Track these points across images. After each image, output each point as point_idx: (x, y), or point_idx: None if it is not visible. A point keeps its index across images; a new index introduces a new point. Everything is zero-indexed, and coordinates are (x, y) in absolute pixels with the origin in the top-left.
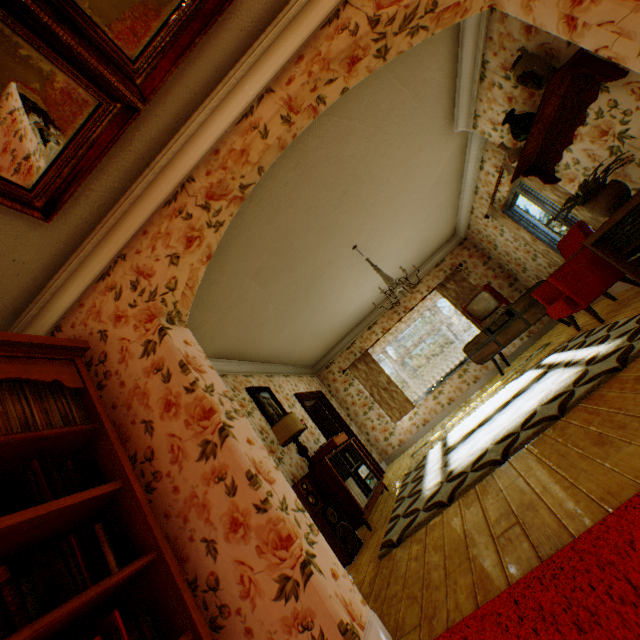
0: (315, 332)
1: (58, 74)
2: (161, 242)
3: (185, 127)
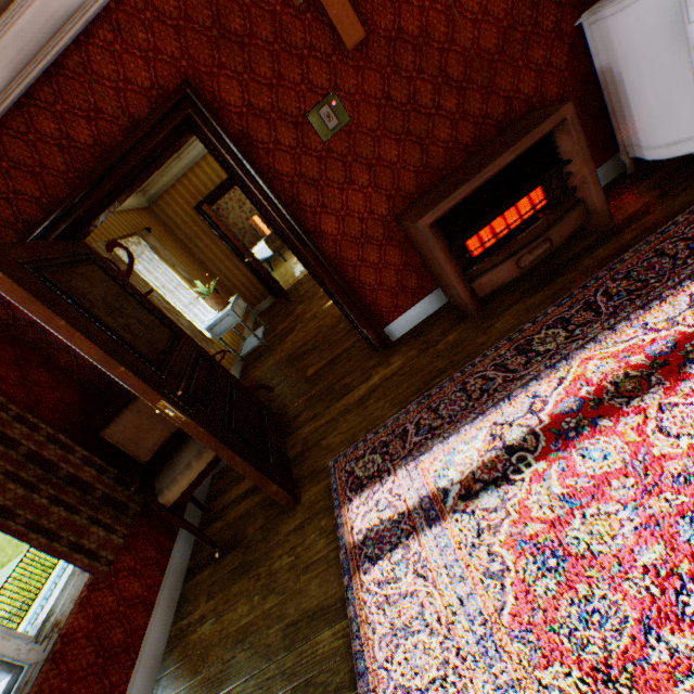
0: None
1: None
2: None
3: None
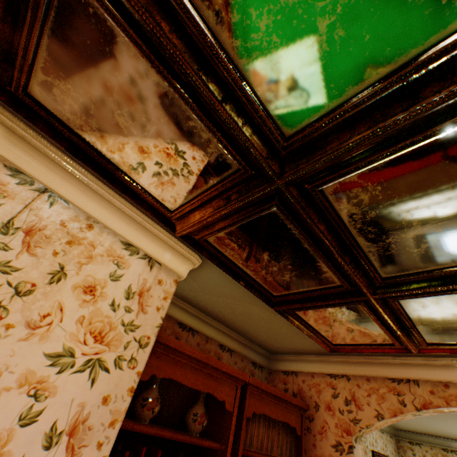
0: (420, 421)
1: (385, 335)
2: (375, 396)
3: (431, 357)
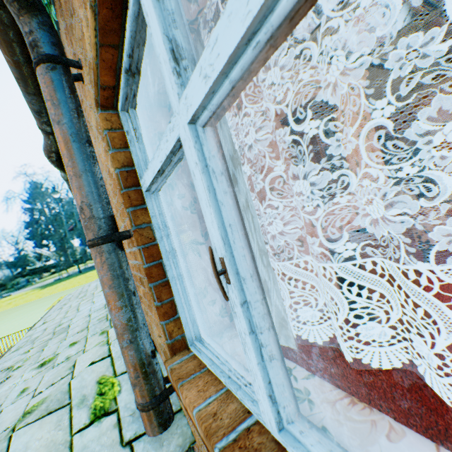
0: None
1: None
2: None
3: None
